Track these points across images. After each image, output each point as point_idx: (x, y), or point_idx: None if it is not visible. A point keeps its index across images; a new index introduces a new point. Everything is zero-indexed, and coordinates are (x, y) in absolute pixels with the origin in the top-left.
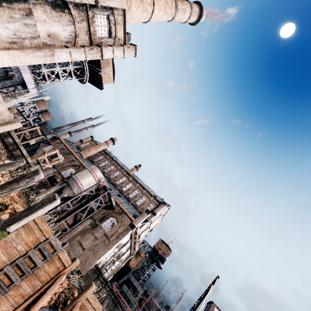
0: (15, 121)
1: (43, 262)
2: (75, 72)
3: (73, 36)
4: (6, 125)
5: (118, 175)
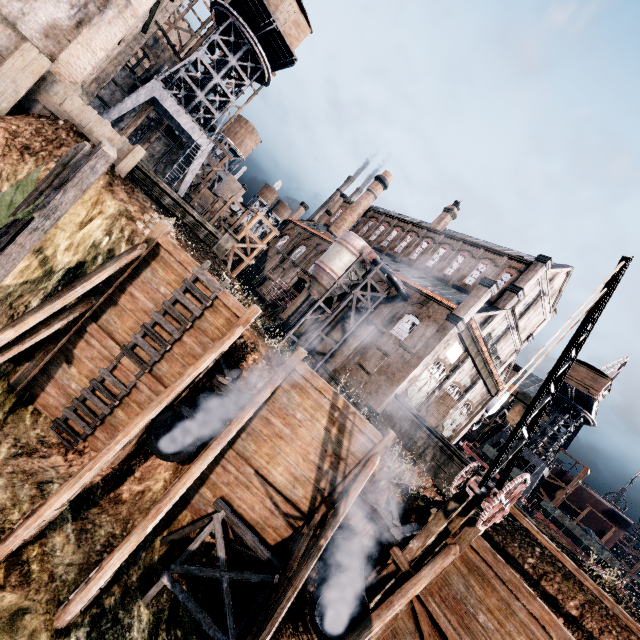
0: (134, 147)
1: (199, 308)
2: (250, 71)
3: None
4: (126, 158)
5: (410, 242)
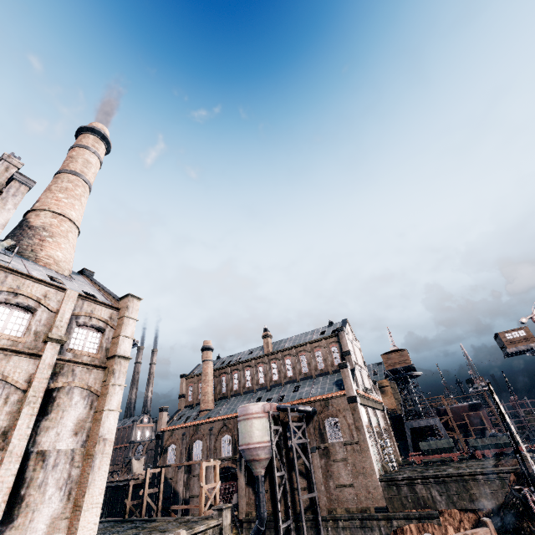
0: None
1: None
2: None
3: (87, 394)
4: None
5: (264, 370)
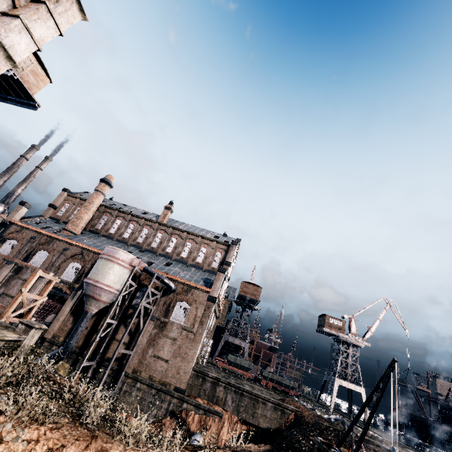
0: None
1: None
2: None
3: None
4: None
5: (148, 233)
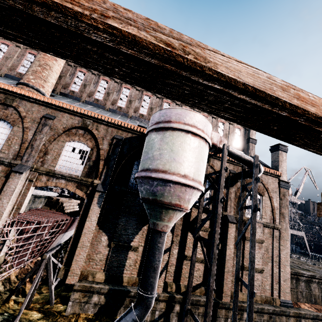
0: None
1: None
2: None
3: None
4: None
5: (151, 103)
